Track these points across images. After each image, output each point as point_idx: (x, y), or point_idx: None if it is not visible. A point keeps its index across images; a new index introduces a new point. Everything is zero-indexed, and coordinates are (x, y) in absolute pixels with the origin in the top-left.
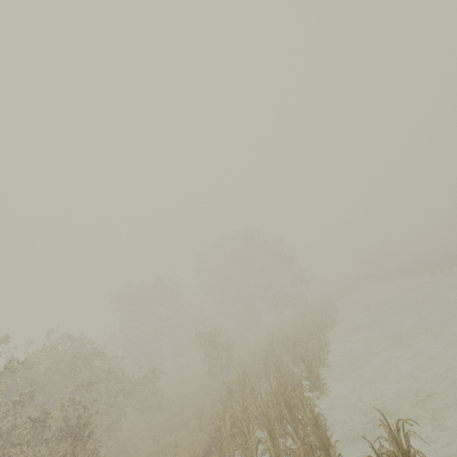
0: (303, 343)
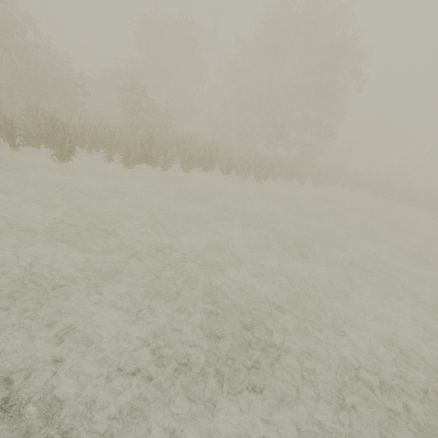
0: (138, 140)
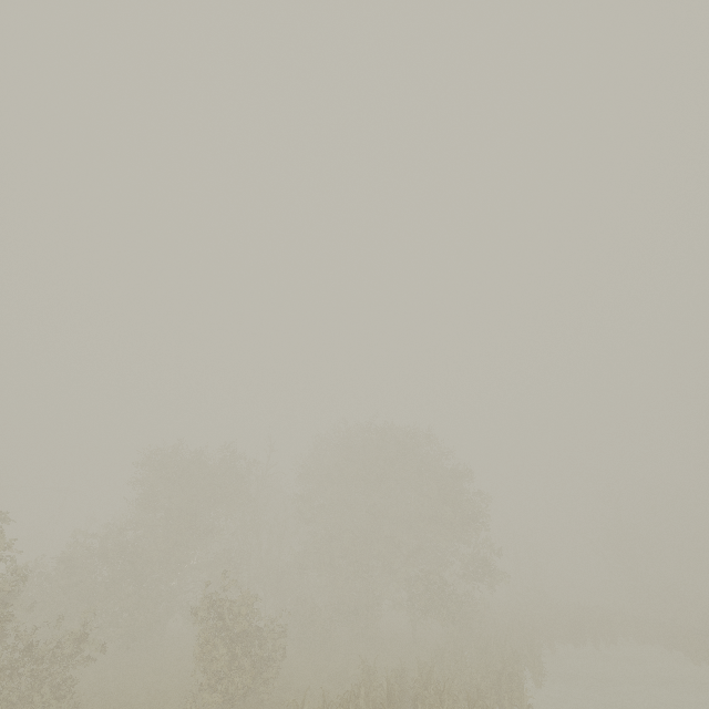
0: None
